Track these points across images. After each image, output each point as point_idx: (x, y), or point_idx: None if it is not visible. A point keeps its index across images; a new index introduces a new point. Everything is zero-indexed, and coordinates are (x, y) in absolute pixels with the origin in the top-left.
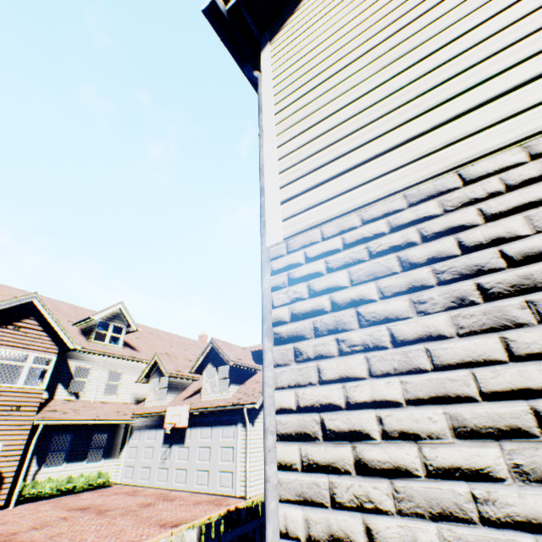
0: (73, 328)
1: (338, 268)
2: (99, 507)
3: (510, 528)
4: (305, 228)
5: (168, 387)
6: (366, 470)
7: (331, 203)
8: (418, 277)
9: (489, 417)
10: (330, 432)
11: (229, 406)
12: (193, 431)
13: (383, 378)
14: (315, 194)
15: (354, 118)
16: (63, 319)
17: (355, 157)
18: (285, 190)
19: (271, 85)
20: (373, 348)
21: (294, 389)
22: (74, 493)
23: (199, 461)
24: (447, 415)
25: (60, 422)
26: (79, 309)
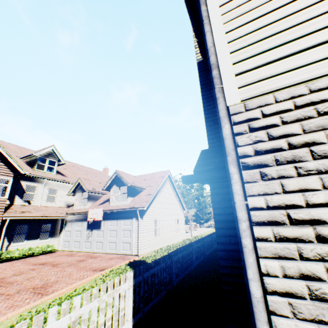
0: (20, 161)
1: (291, 121)
2: (52, 263)
3: None
4: (259, 94)
5: (88, 198)
6: (324, 240)
7: (281, 77)
8: None
9: None
10: (295, 220)
11: (128, 208)
12: (105, 222)
13: None
14: (265, 70)
15: (296, 13)
16: (12, 155)
17: (299, 44)
18: (237, 66)
19: None
20: (325, 172)
21: (263, 196)
22: (33, 256)
23: (110, 238)
24: None
25: (20, 218)
26: (22, 149)
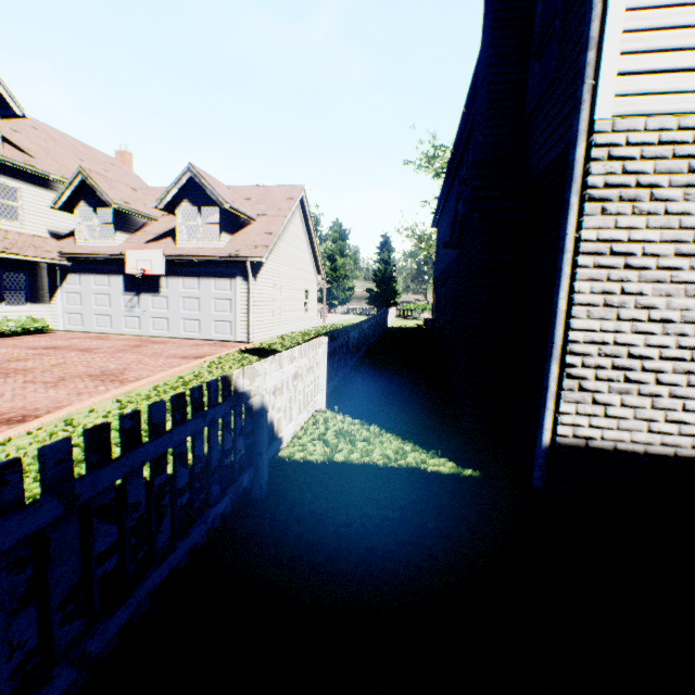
0: None
1: (648, 159)
2: (74, 348)
3: (678, 284)
4: (632, 114)
5: (115, 224)
6: (628, 268)
7: (661, 99)
8: (693, 180)
9: (690, 250)
10: (614, 253)
11: (226, 257)
12: (171, 281)
13: (651, 231)
14: (651, 81)
15: None
16: None
17: None
18: (624, 61)
19: None
20: (652, 215)
21: (596, 230)
22: (4, 337)
23: (185, 312)
24: (674, 248)
25: None
26: None
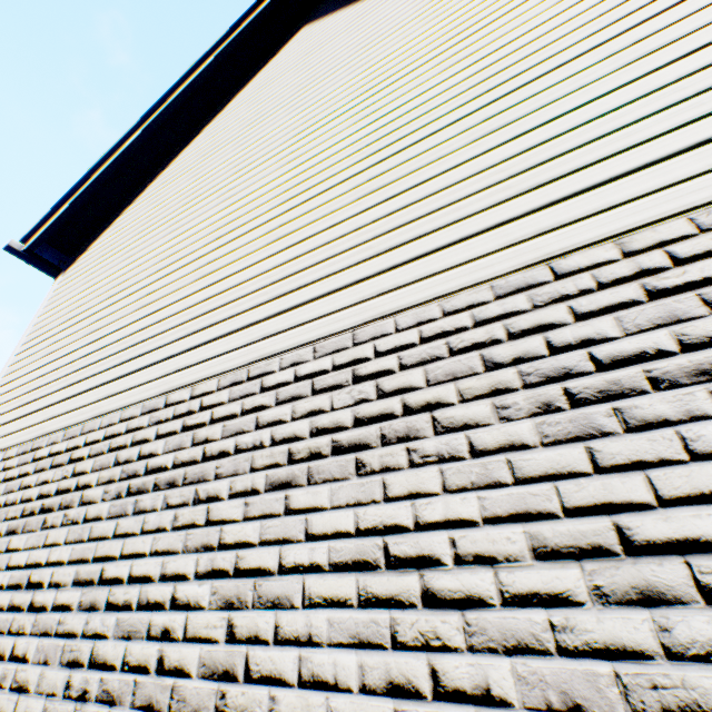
0: None
1: None
2: None
3: None
4: None
5: None
6: None
7: None
8: None
9: None
10: None
11: None
12: None
13: None
14: None
15: (16, 390)
16: None
17: None
18: None
19: (33, 324)
20: None
21: None
22: None
23: None
24: None
25: None
26: None
